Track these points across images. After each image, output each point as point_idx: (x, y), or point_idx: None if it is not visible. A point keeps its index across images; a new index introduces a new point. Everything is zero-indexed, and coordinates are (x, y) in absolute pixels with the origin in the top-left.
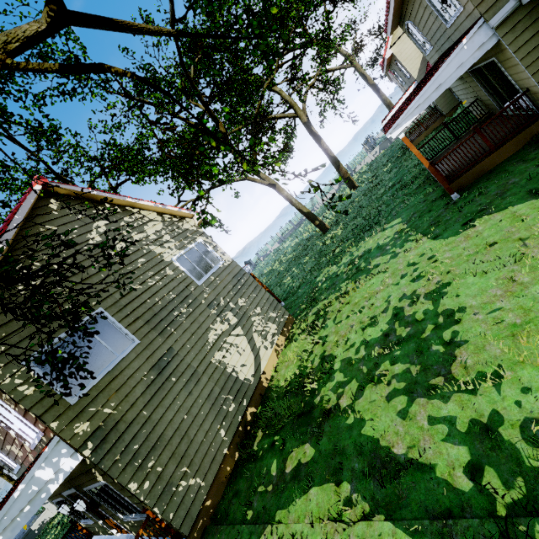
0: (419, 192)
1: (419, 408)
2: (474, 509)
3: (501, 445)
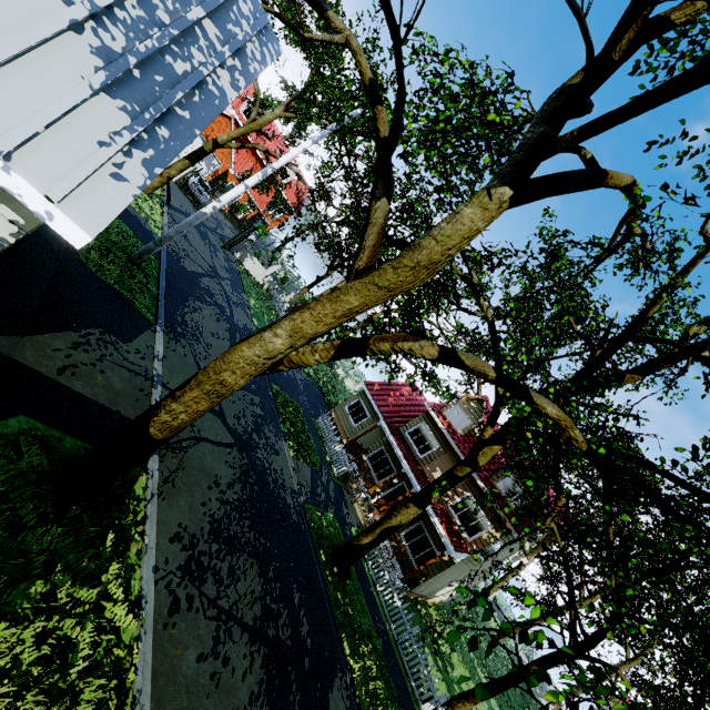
0: None
1: None
2: None
3: None
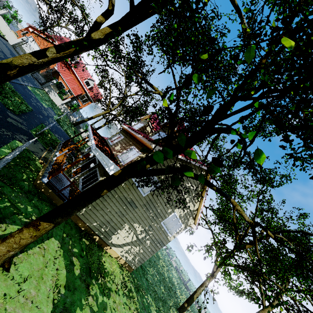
0: None
1: None
2: None
3: None
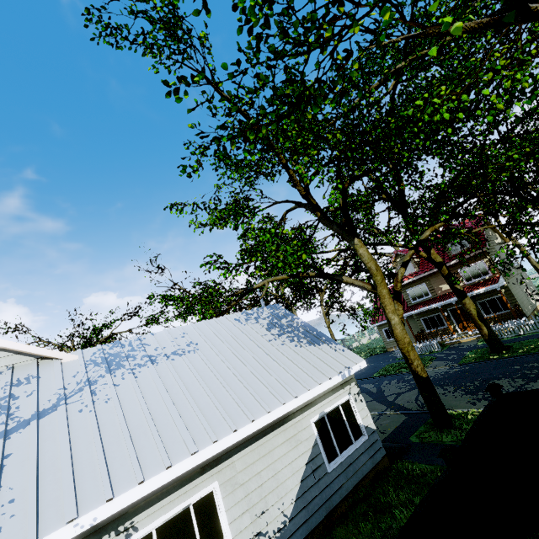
0: None
1: None
2: None
3: None
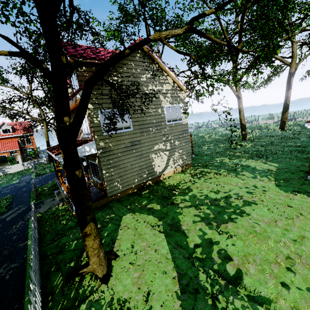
0: (302, 161)
1: (200, 224)
2: (187, 250)
3: (210, 247)
